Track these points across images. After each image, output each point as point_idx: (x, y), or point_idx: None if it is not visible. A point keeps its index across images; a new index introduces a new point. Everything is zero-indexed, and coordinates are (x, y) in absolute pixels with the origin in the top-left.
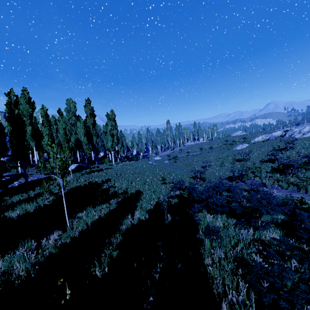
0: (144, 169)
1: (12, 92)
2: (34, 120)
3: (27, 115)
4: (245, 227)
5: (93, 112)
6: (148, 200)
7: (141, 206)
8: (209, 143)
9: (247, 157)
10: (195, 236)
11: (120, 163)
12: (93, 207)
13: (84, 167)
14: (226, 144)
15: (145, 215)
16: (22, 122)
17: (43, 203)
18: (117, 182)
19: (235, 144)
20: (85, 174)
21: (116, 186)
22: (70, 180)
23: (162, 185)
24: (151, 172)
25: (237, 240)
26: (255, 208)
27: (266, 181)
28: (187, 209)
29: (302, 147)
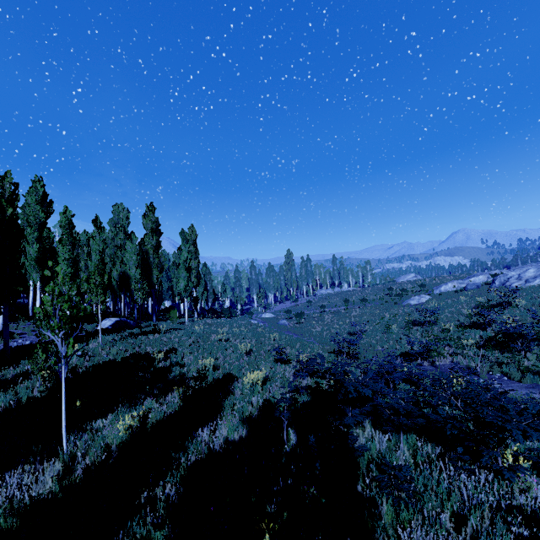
0: (243, 333)
1: (8, 178)
2: (47, 234)
3: (35, 223)
4: (469, 469)
5: (157, 227)
6: (248, 396)
7: (232, 407)
8: (360, 292)
9: (432, 318)
10: (356, 489)
11: (198, 321)
12: (132, 407)
13: (129, 325)
14: (391, 294)
15: (239, 429)
16: (17, 232)
17: (28, 394)
18: (188, 356)
19: (405, 295)
20: (127, 338)
21: (186, 364)
22: (97, 348)
23: (276, 365)
24: (255, 339)
25: (459, 505)
26: (495, 424)
27: (476, 364)
28: (329, 417)
29: (530, 302)
